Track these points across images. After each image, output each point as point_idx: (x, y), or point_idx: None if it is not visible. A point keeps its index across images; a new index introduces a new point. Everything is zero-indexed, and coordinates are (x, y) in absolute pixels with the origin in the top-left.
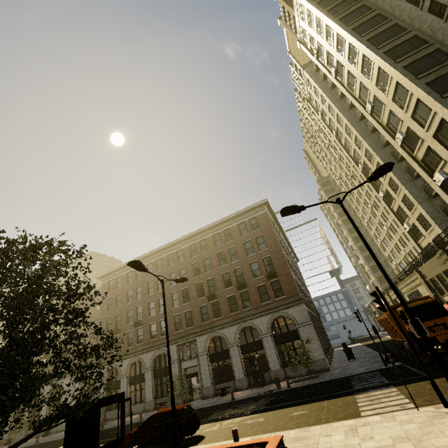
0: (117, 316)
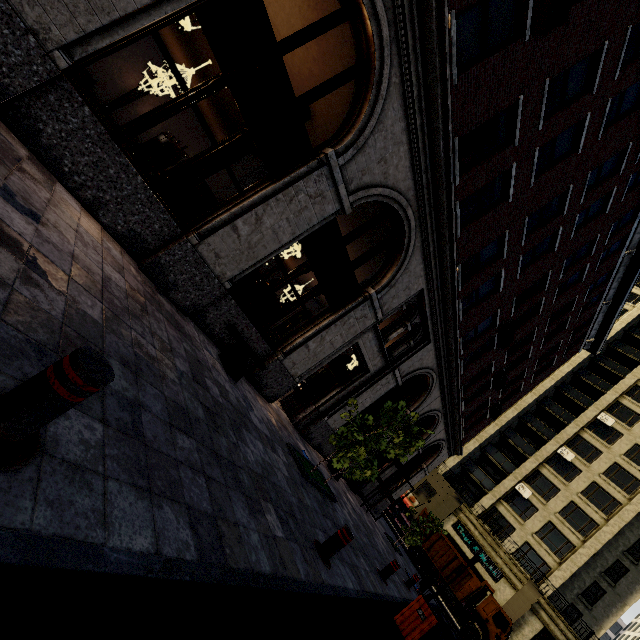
0: None
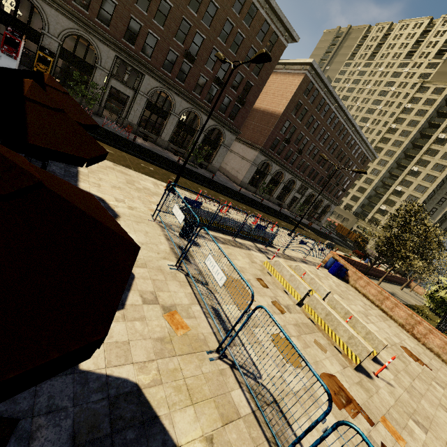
0: (292, 127)
